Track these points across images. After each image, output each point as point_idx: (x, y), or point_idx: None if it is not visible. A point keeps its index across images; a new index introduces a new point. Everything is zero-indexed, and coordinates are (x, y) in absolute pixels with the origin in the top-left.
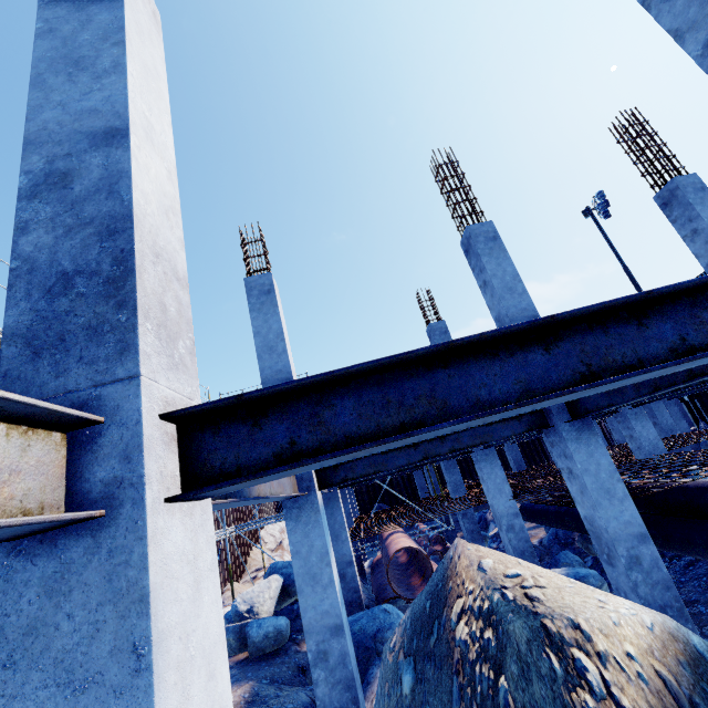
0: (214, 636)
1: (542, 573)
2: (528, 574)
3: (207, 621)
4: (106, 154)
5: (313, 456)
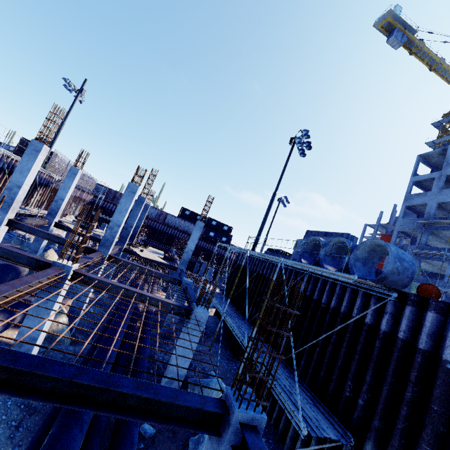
0: (3, 236)
1: (54, 257)
2: (51, 256)
3: (3, 234)
4: (17, 189)
5: (19, 229)
